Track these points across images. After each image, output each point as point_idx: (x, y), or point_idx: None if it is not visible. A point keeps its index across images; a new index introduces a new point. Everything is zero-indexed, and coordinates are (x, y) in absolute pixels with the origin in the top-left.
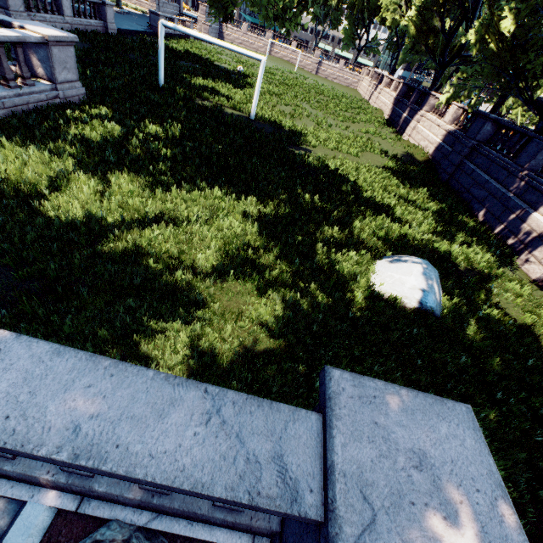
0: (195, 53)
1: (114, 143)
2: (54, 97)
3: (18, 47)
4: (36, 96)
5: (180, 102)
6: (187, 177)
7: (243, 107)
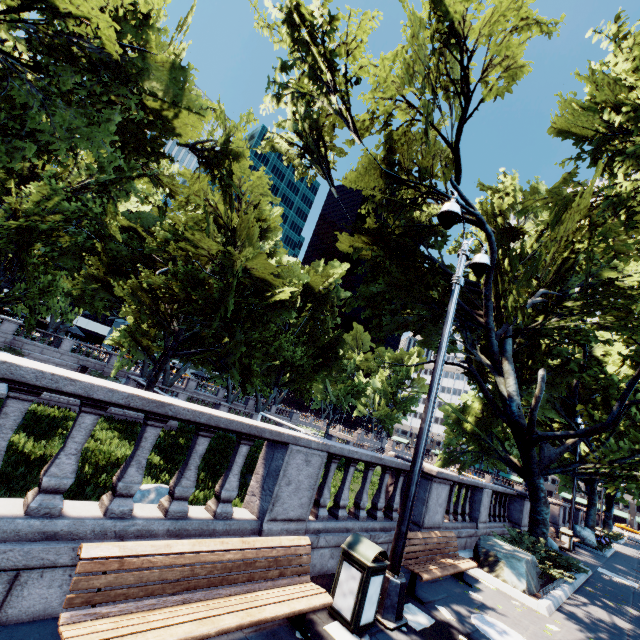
0: None
1: None
2: None
3: None
4: None
5: None
6: None
7: None
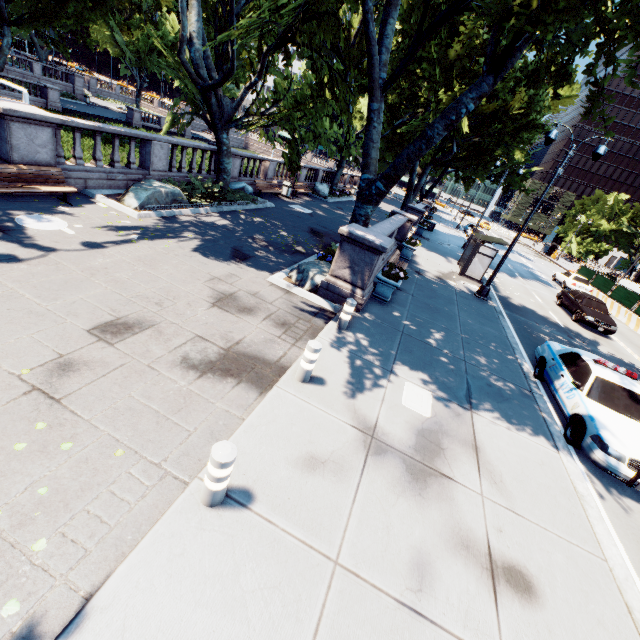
0: None
1: None
2: None
3: None
4: None
5: None
6: None
7: None
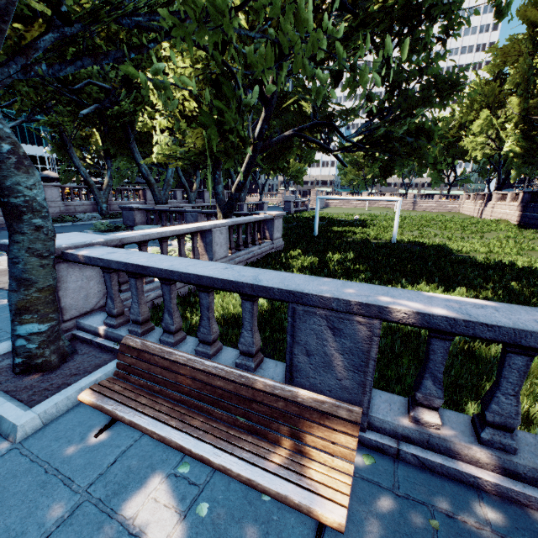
0: (319, 216)
1: (320, 267)
2: (272, 248)
3: (261, 223)
4: (266, 248)
5: (337, 241)
6: (391, 279)
7: (381, 237)
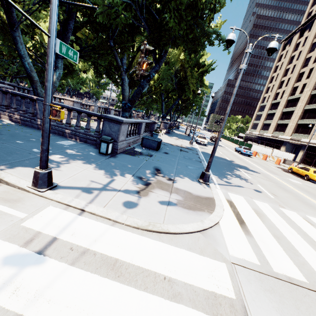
0: None
1: None
2: None
3: None
4: None
5: None
6: None
7: None
